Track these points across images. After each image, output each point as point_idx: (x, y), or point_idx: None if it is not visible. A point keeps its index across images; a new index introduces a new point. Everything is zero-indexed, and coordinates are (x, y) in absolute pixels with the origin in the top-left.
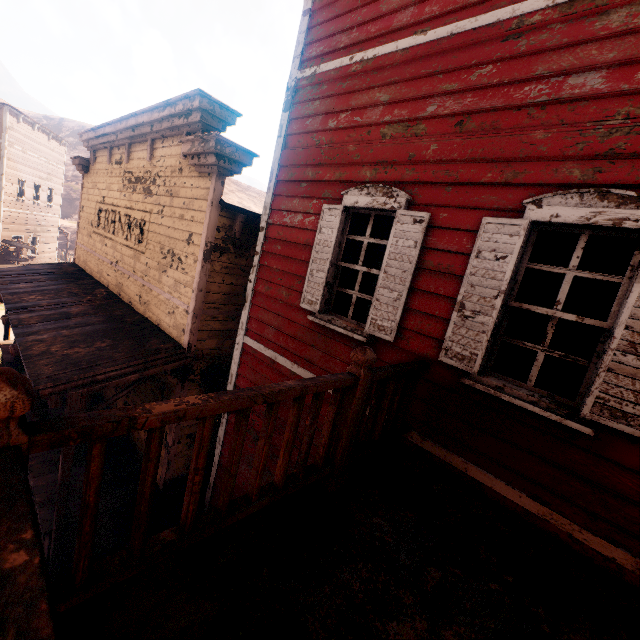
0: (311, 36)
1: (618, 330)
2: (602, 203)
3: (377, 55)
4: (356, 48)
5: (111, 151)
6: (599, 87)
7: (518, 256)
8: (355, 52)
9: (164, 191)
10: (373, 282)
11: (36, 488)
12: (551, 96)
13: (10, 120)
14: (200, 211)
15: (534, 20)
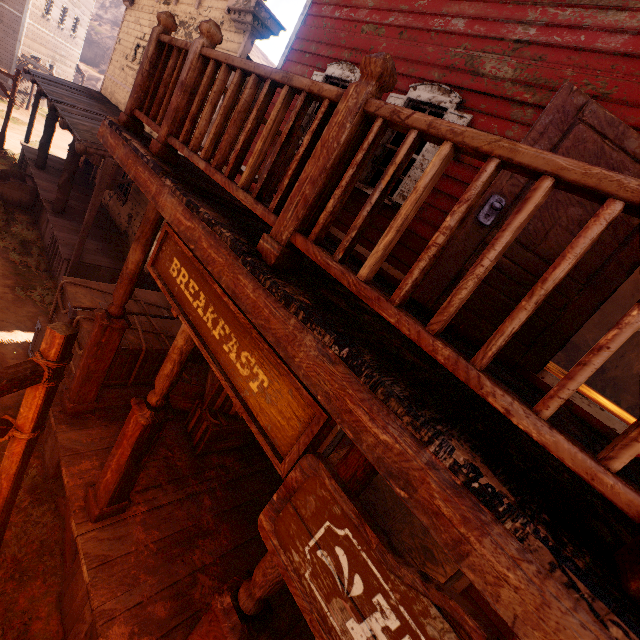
0: None
1: (419, 157)
2: (438, 92)
3: None
4: None
5: None
6: (461, 29)
7: None
8: None
9: None
10: None
11: (58, 236)
12: (443, 28)
13: None
14: None
15: None
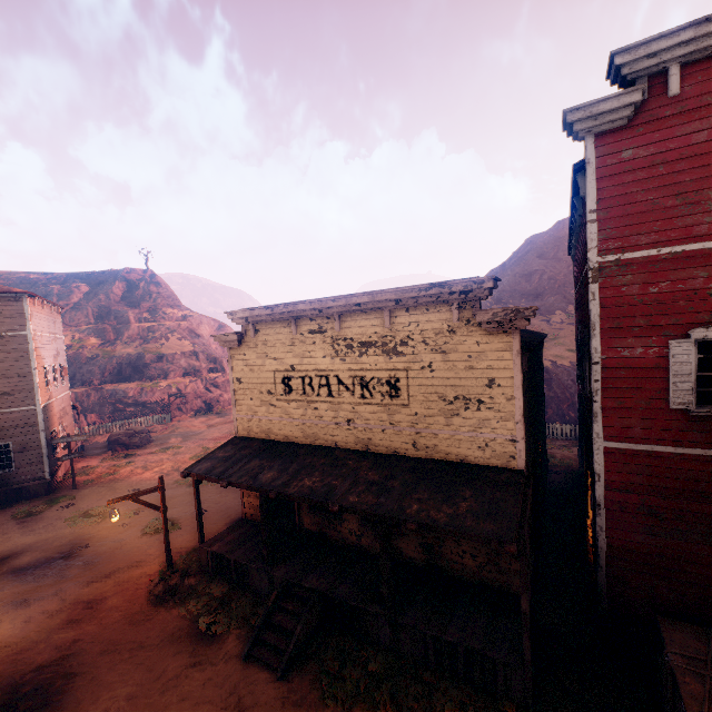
0: (603, 235)
1: None
2: None
3: (685, 250)
4: (659, 245)
5: (295, 323)
6: None
7: None
8: (660, 247)
9: (427, 350)
10: None
11: (460, 641)
12: None
13: (29, 307)
14: (500, 360)
15: None
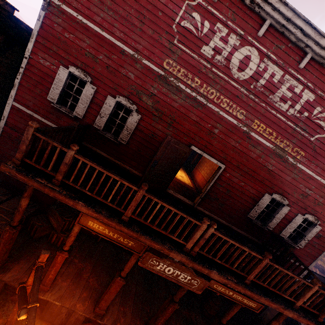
0: None
1: (125, 126)
2: (128, 102)
3: (87, 24)
4: (80, 13)
5: None
6: (133, 78)
7: (113, 107)
8: (79, 14)
9: None
10: (77, 99)
11: None
12: (125, 74)
13: None
14: None
15: (126, 53)
